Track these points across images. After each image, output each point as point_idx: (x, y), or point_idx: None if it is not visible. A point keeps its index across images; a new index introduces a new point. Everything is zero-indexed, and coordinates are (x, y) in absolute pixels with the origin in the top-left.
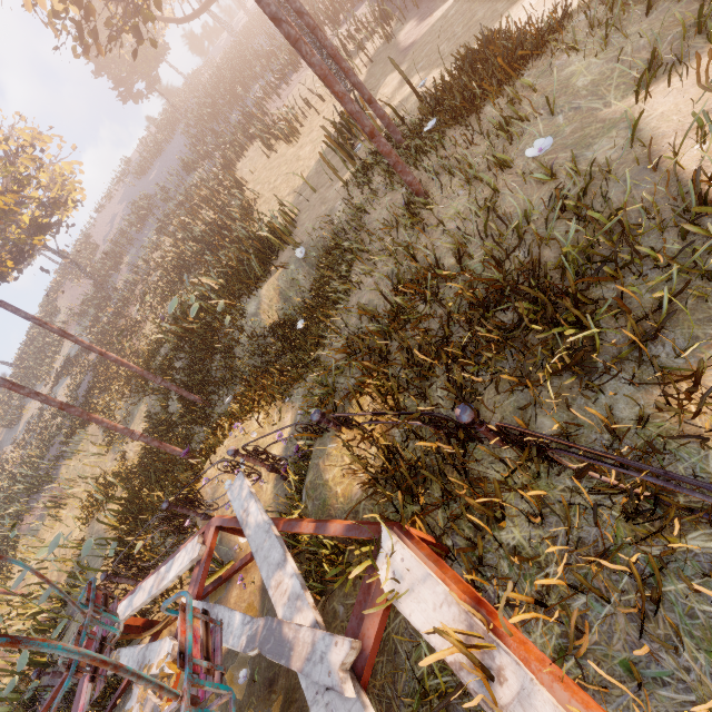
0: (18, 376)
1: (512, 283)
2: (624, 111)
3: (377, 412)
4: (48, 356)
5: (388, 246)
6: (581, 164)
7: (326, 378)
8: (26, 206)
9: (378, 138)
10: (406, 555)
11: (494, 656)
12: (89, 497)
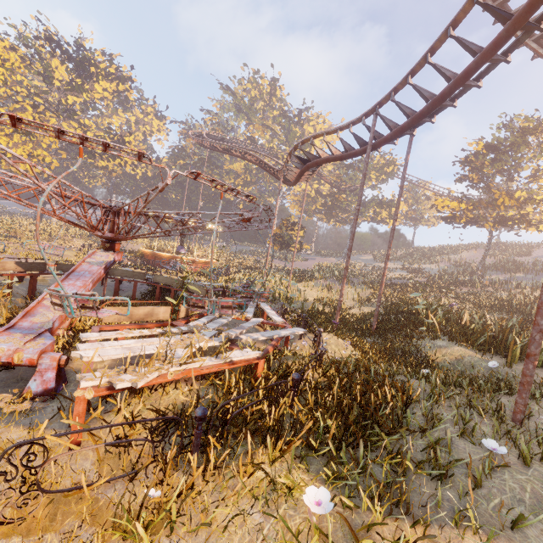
0: (405, 252)
1: (385, 430)
2: (537, 511)
3: (311, 360)
4: (422, 260)
5: (464, 398)
6: (507, 499)
7: (348, 358)
8: (513, 210)
9: (529, 361)
10: (251, 353)
11: (220, 359)
12: (328, 298)
